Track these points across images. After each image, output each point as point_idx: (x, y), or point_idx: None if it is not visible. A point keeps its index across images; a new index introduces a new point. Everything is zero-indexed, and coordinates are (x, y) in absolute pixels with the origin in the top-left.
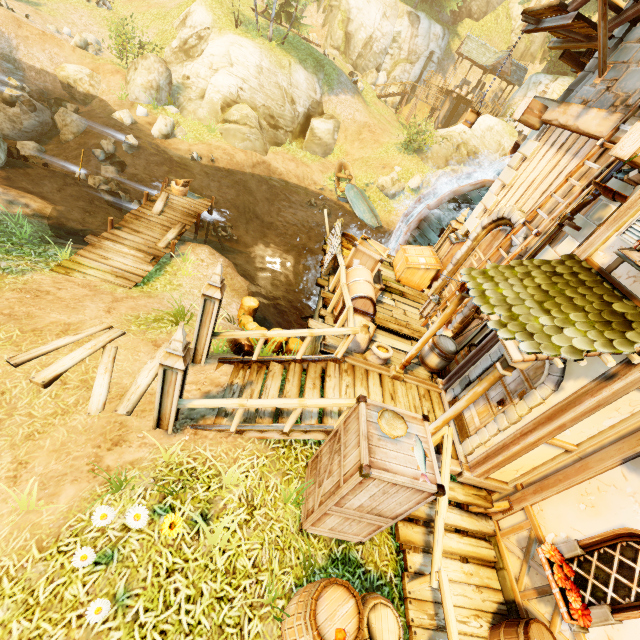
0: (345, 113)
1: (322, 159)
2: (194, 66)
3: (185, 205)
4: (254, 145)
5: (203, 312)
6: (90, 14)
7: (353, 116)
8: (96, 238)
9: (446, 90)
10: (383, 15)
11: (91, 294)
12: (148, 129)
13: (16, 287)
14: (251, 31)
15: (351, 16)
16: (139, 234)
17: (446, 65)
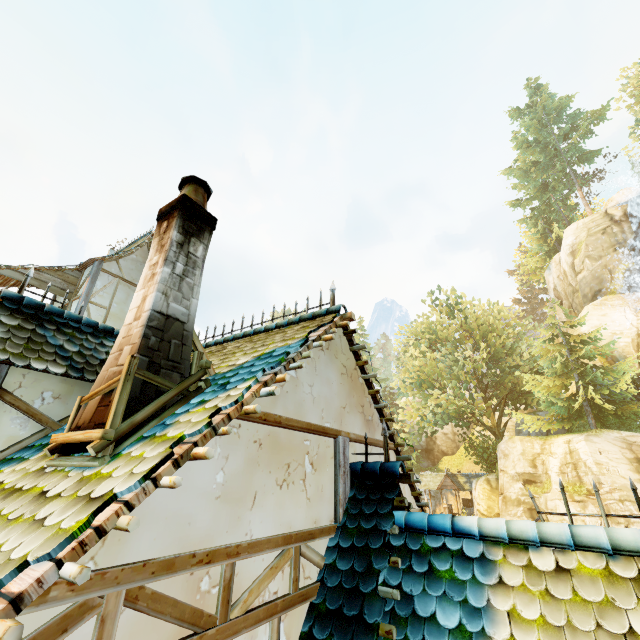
0: None
1: None
2: None
3: None
4: None
5: None
6: None
7: None
8: None
9: None
10: None
11: None
12: None
13: None
14: None
15: None
16: None
17: (443, 495)
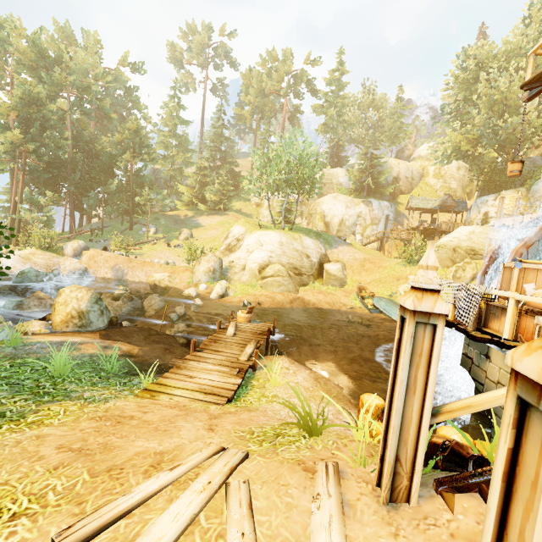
0: (346, 256)
1: (341, 288)
2: (236, 254)
3: (252, 327)
4: (288, 288)
5: (409, 358)
6: (170, 252)
7: (353, 256)
8: (180, 360)
9: (412, 228)
10: (346, 207)
11: (182, 413)
12: (208, 296)
13: (95, 415)
14: (270, 229)
15: (325, 213)
16: (219, 352)
17: (400, 220)
